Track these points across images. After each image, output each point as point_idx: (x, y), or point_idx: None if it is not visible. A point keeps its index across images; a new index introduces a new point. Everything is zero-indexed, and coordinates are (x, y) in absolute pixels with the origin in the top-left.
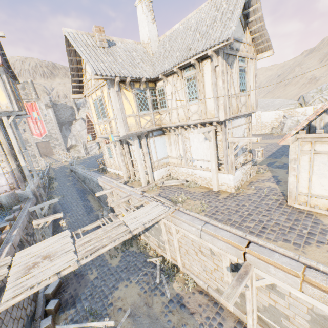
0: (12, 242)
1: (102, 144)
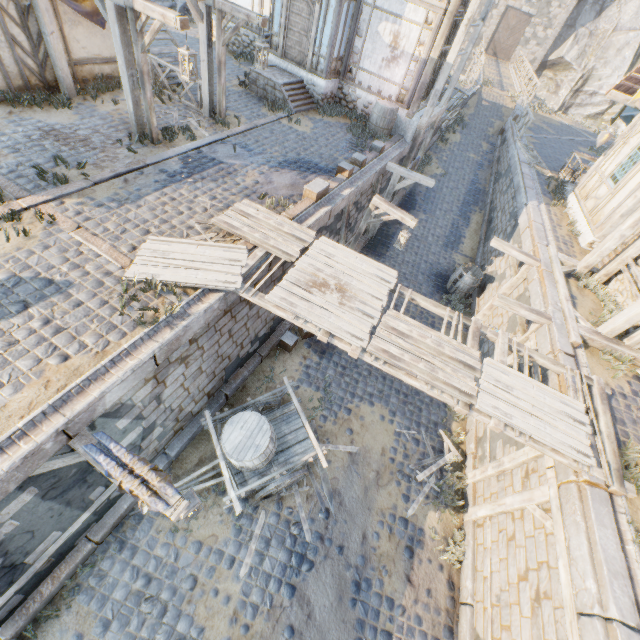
0: (332, 207)
1: (639, 123)
